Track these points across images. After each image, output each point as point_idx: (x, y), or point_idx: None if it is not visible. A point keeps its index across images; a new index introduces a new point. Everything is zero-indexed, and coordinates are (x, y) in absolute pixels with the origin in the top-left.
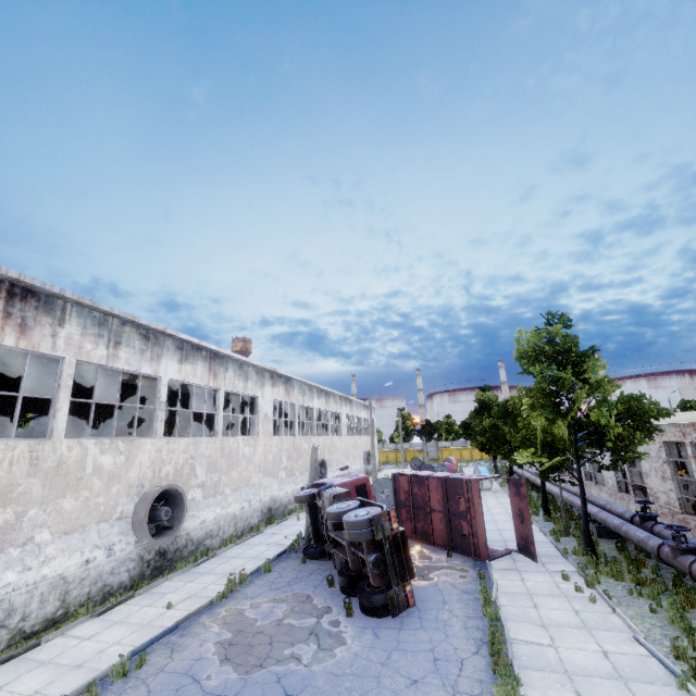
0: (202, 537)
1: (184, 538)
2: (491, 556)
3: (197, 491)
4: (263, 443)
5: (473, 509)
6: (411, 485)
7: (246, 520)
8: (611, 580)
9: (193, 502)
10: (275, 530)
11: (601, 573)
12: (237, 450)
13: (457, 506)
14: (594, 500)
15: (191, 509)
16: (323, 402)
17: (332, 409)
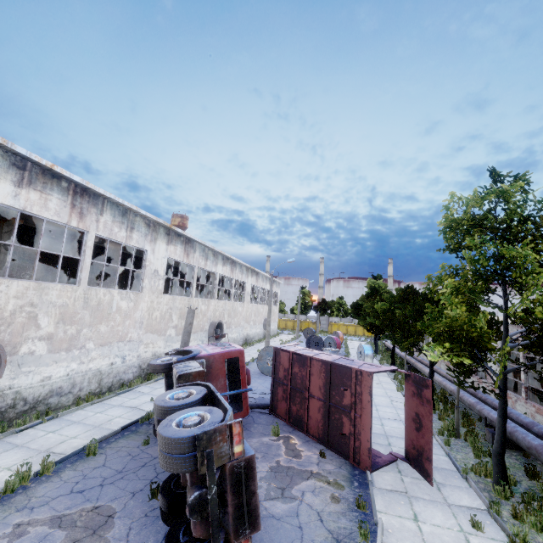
0: (44, 395)
1: (10, 398)
2: (372, 463)
3: (38, 343)
4: (149, 299)
5: (360, 406)
6: (292, 363)
7: (116, 376)
8: (540, 536)
9: (29, 357)
10: (148, 388)
11: (523, 520)
12: (110, 303)
13: (340, 398)
14: (484, 398)
15: (27, 364)
16: (228, 270)
17: (237, 277)
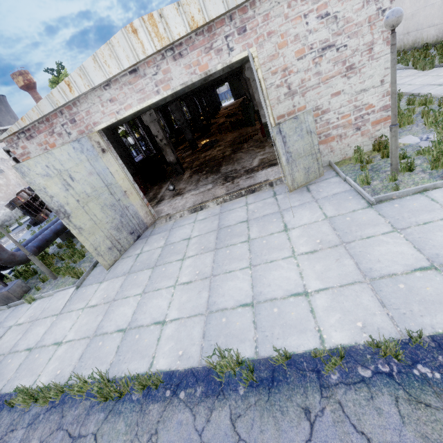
0: (1, 223)
1: None
2: None
3: None
4: (12, 173)
5: None
6: None
7: None
8: None
9: None
10: None
11: None
12: None
13: None
14: None
15: None
16: None
17: None
